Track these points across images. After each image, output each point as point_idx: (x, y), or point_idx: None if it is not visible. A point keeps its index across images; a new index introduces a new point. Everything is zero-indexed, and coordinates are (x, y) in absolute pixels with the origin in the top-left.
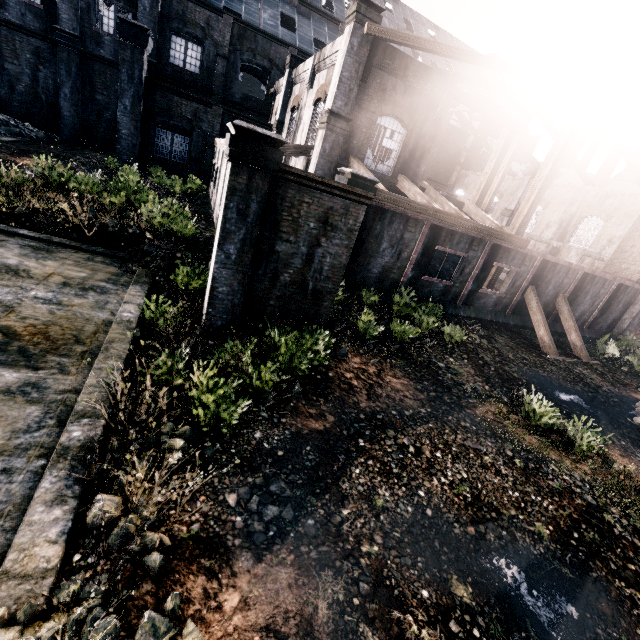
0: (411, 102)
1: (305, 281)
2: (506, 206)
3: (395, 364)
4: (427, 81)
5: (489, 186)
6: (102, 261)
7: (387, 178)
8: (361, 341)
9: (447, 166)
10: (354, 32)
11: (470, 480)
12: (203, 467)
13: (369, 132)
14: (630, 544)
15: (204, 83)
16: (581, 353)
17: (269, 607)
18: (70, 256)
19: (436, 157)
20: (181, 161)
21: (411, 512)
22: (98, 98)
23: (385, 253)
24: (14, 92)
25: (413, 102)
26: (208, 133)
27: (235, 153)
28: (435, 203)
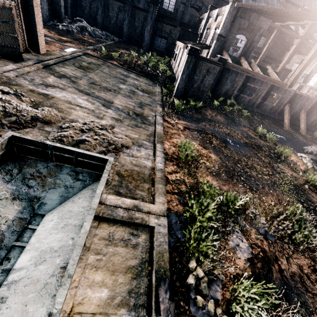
0: (250, 29)
1: (200, 87)
2: (305, 72)
3: (221, 115)
4: (258, 20)
5: (288, 62)
6: (149, 80)
7: (236, 58)
8: (213, 109)
9: (282, 51)
10: (231, 6)
11: (229, 132)
12: (176, 113)
13: (232, 41)
14: (264, 151)
15: (174, 15)
16: (303, 132)
17: (186, 123)
18: (143, 78)
19: (276, 46)
20: (162, 50)
21: (212, 129)
22: (135, 24)
23: (228, 84)
24: (110, 23)
25: (251, 29)
26: (173, 38)
27: (189, 53)
28: (250, 68)
